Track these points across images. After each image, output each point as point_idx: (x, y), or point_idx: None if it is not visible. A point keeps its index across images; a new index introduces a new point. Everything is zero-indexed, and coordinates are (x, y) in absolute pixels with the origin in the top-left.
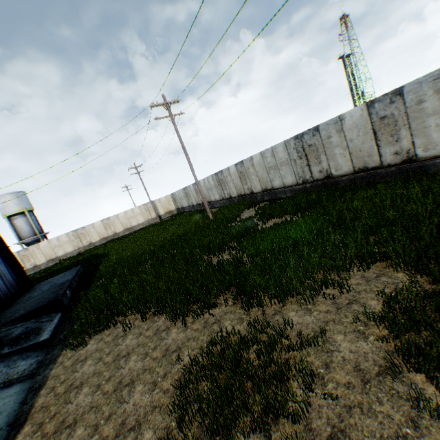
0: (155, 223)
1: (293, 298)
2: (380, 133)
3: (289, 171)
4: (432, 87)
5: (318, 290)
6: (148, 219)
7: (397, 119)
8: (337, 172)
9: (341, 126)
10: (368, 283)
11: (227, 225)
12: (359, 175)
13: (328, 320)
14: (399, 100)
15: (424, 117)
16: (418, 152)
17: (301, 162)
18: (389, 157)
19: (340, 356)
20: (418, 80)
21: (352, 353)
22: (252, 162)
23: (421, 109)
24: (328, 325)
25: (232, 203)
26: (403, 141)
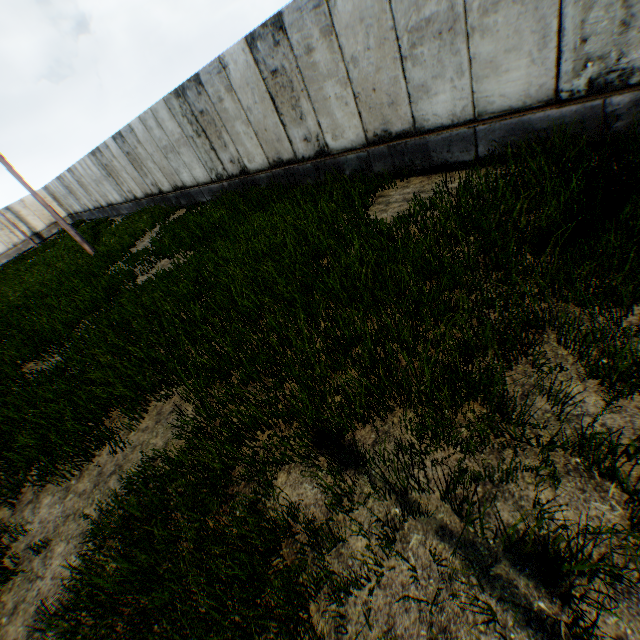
0: (34, 248)
1: (70, 464)
2: (280, 102)
3: (193, 158)
4: (317, 23)
5: (97, 448)
6: (14, 244)
7: (293, 80)
8: (252, 164)
9: (228, 80)
10: (156, 427)
11: (90, 280)
12: (278, 172)
13: (74, 511)
14: (284, 42)
15: (321, 80)
16: (329, 140)
17: (202, 143)
18: (301, 146)
19: (39, 587)
20: (297, 3)
21: (53, 580)
22: (136, 136)
23: (314, 65)
24: (67, 523)
25: (140, 210)
26: (309, 120)
